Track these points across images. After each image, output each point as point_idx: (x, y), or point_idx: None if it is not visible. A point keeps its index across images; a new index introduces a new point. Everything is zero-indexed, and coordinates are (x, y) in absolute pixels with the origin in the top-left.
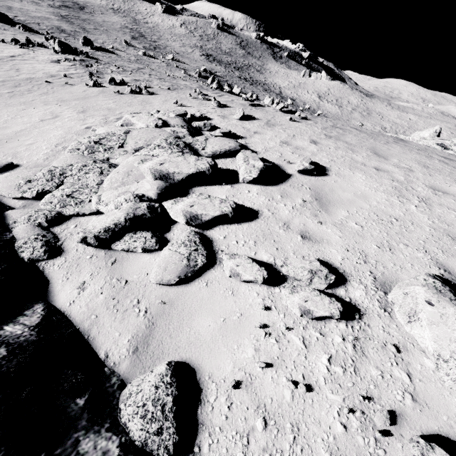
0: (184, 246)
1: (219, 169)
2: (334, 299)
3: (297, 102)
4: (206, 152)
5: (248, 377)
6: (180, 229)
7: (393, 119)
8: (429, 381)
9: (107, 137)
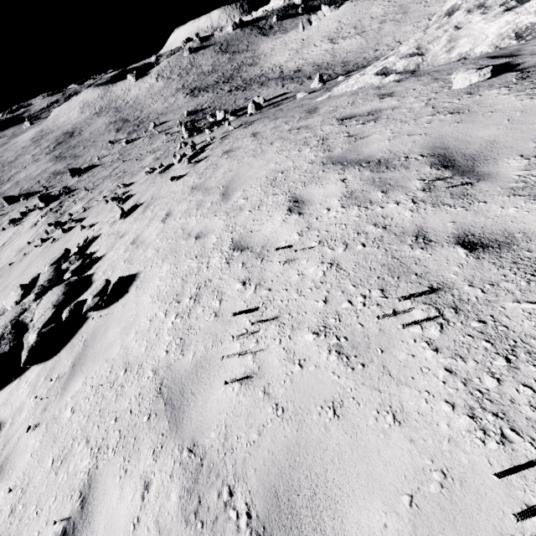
0: None
1: None
2: None
3: (303, 70)
4: (34, 322)
5: None
6: None
7: None
8: None
9: None
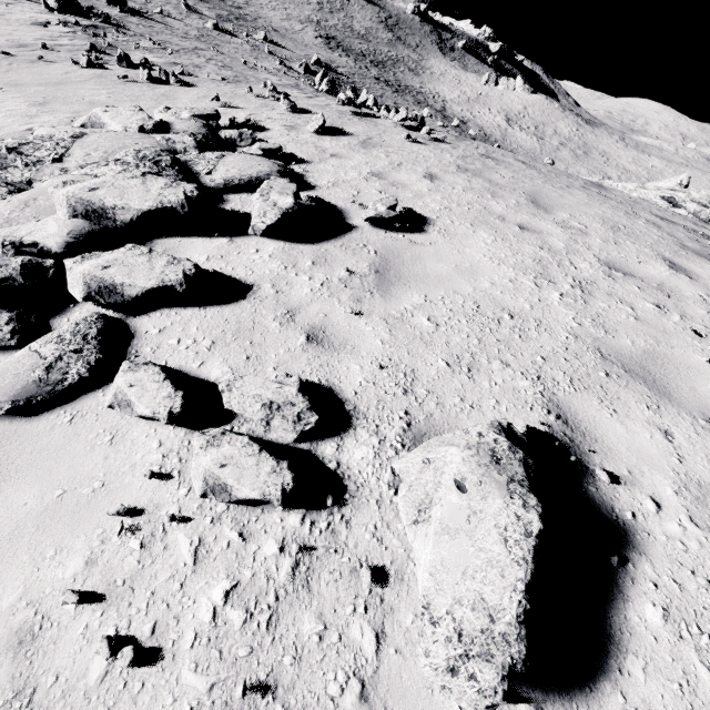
0: (56, 342)
1: (227, 211)
2: (286, 465)
3: (469, 126)
4: (214, 178)
5: (36, 624)
6: (86, 312)
7: (625, 164)
8: (416, 654)
9: (36, 142)
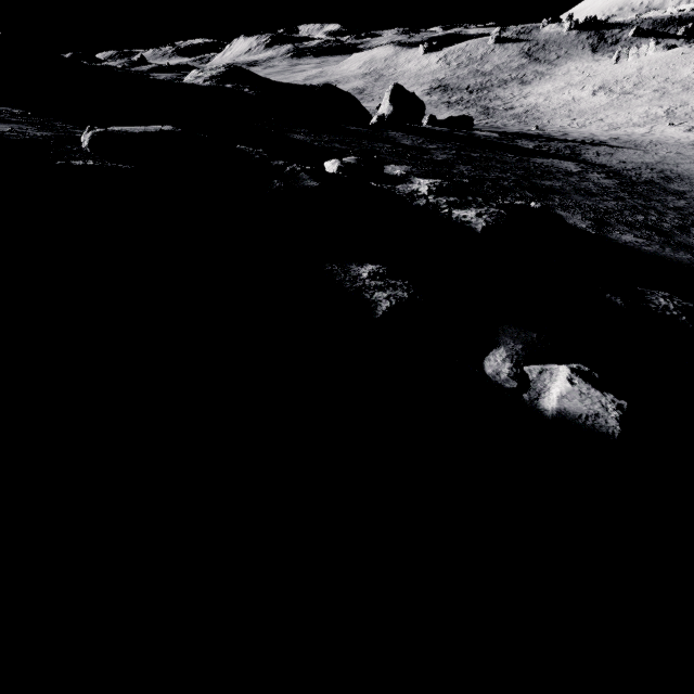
0: None
1: None
2: None
3: (513, 110)
4: None
5: None
6: None
7: None
8: None
9: None
